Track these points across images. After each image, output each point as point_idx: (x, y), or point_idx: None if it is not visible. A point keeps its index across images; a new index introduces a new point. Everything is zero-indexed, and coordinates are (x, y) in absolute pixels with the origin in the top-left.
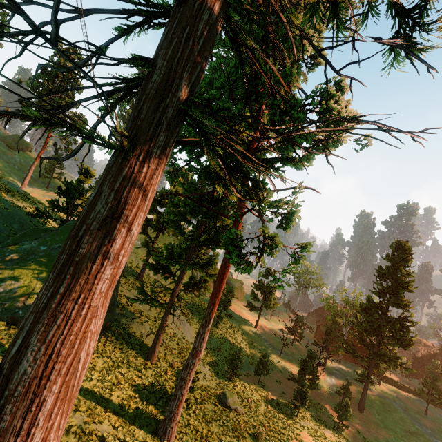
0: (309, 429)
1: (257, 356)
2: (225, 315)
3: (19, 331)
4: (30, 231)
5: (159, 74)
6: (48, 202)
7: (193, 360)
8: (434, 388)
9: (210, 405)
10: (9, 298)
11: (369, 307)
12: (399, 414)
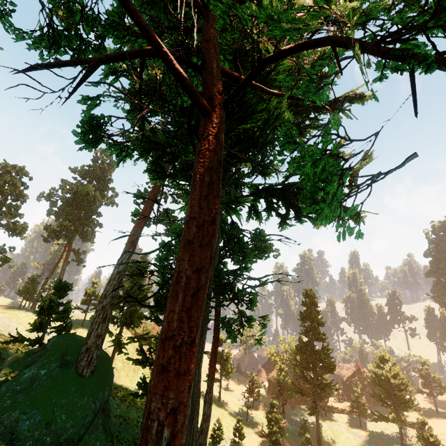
0: None
1: (229, 427)
2: None
3: None
4: (15, 359)
5: None
6: (32, 324)
7: (206, 424)
8: (359, 400)
9: None
10: (36, 428)
11: (302, 347)
12: (345, 434)
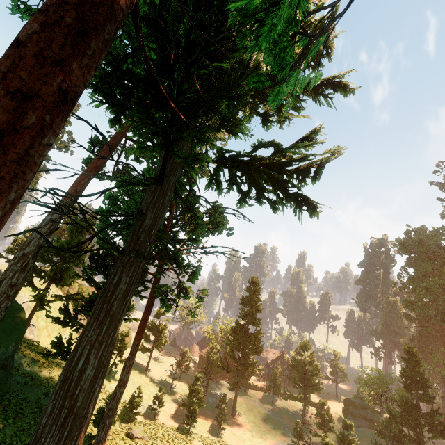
0: (199, 437)
1: (151, 395)
2: (120, 361)
3: (79, 356)
4: None
5: (149, 220)
6: None
7: (120, 390)
8: (276, 381)
9: (120, 440)
10: None
11: (237, 329)
12: (257, 408)
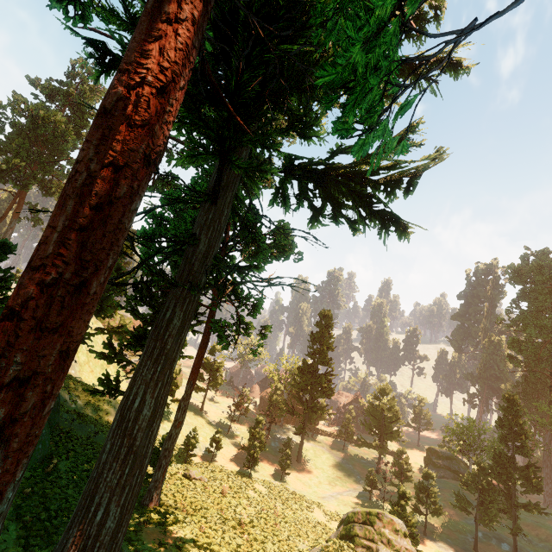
0: (261, 481)
1: (207, 437)
2: (172, 401)
3: (135, 396)
4: None
5: (204, 246)
6: None
7: (176, 431)
8: (349, 427)
9: (177, 480)
10: None
11: (304, 369)
12: (326, 455)
